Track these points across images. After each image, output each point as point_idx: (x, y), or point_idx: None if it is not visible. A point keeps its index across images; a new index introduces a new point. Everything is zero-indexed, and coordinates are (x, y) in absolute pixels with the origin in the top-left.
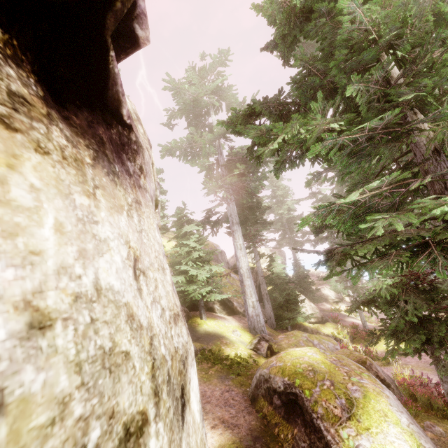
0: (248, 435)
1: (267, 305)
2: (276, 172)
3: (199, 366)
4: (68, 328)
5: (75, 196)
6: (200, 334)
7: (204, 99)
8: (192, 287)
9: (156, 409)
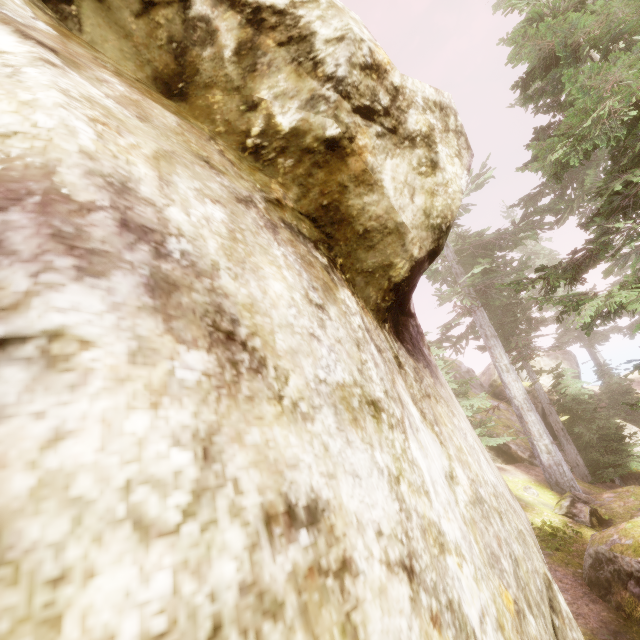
0: (601, 628)
1: (566, 446)
2: (584, 328)
3: None
4: (504, 517)
5: (454, 421)
6: None
7: None
8: None
9: (549, 573)
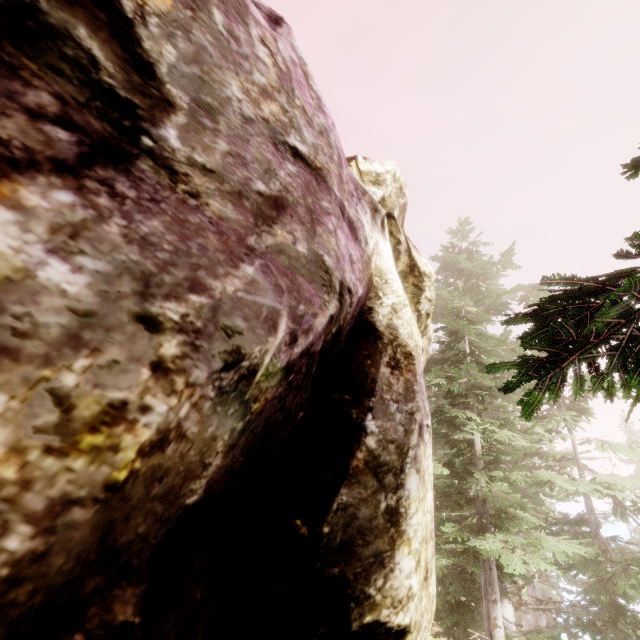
0: None
1: None
2: None
3: None
4: None
5: None
6: None
7: None
8: None
9: None
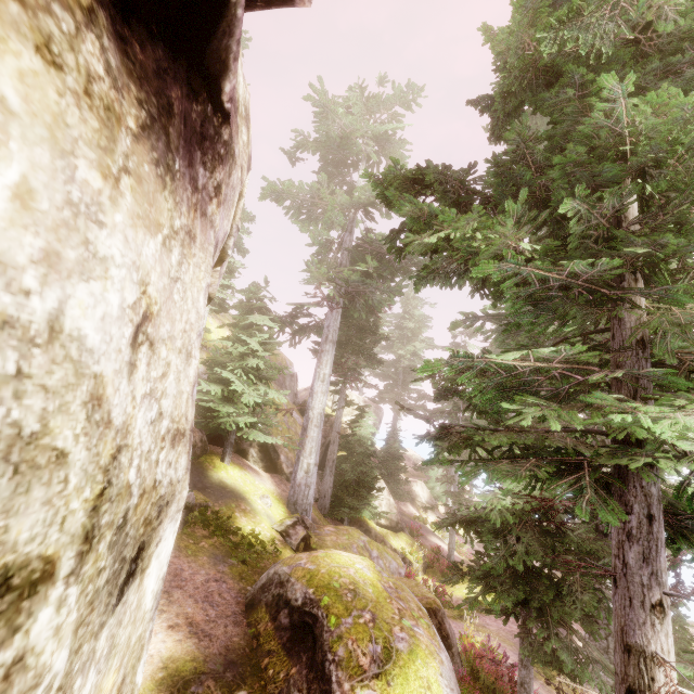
0: (220, 655)
1: (327, 477)
2: (418, 282)
3: (190, 529)
4: None
5: (81, 163)
6: (211, 483)
7: (358, 142)
8: (227, 408)
9: (77, 562)
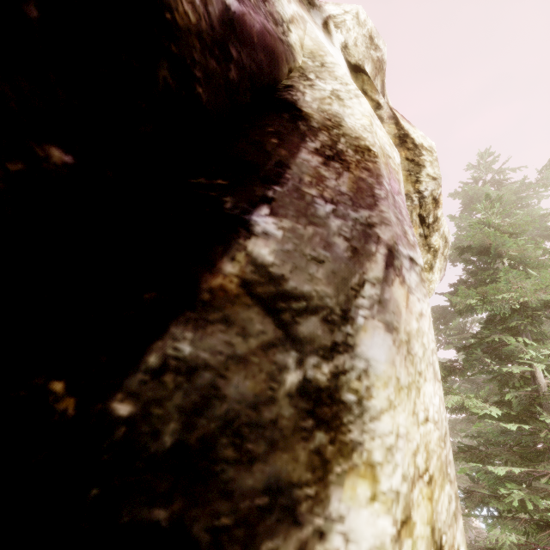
0: None
1: None
2: None
3: None
4: None
5: None
6: None
7: None
8: None
9: None
